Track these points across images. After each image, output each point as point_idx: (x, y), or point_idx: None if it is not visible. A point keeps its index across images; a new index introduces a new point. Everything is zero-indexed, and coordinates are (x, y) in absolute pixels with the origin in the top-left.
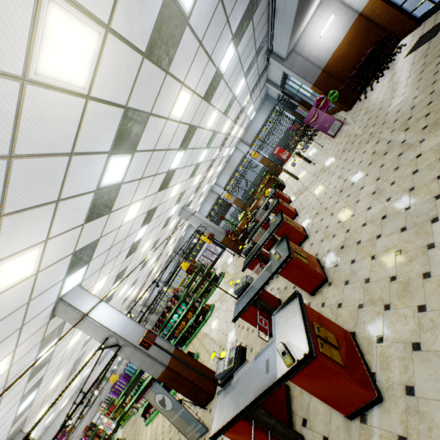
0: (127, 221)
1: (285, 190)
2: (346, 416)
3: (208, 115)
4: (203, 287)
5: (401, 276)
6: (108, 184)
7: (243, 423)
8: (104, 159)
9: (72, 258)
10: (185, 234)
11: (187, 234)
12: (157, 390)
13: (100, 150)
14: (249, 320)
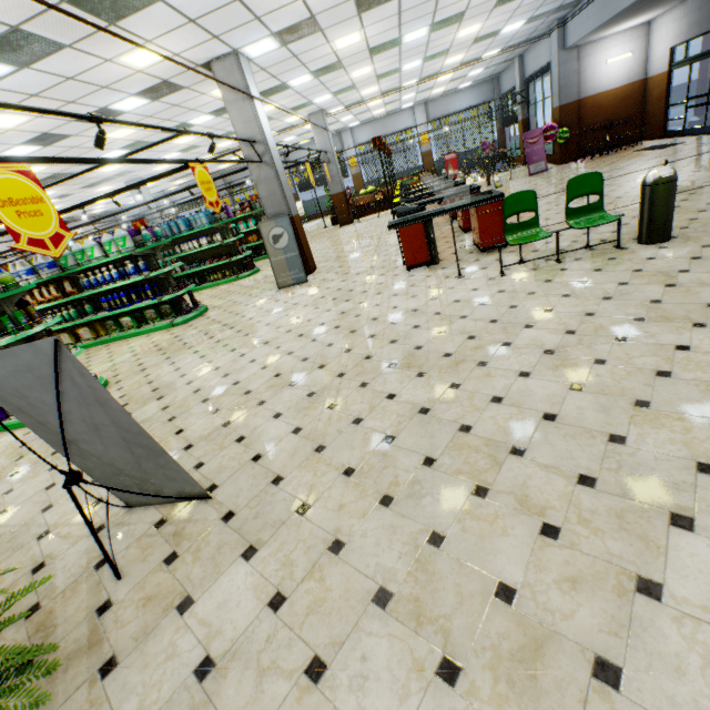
0: (333, 45)
1: None
2: (483, 248)
3: (475, 22)
4: None
5: (544, 225)
6: None
7: (422, 226)
8: None
9: (303, 21)
10: None
11: None
12: (280, 224)
13: None
14: None
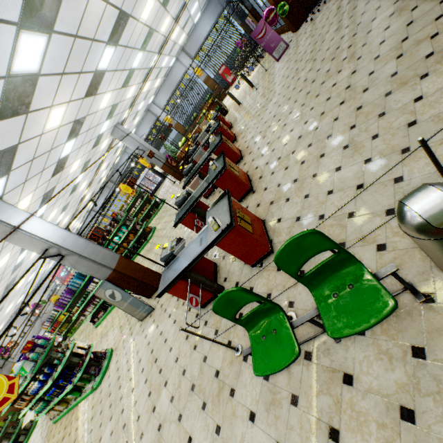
0: (50, 129)
1: (228, 116)
2: (251, 265)
3: (143, 2)
4: (143, 212)
5: (300, 179)
6: (22, 72)
7: (182, 281)
8: (13, 34)
9: None
10: (119, 160)
11: (122, 161)
12: (106, 287)
13: (5, 17)
14: (188, 225)
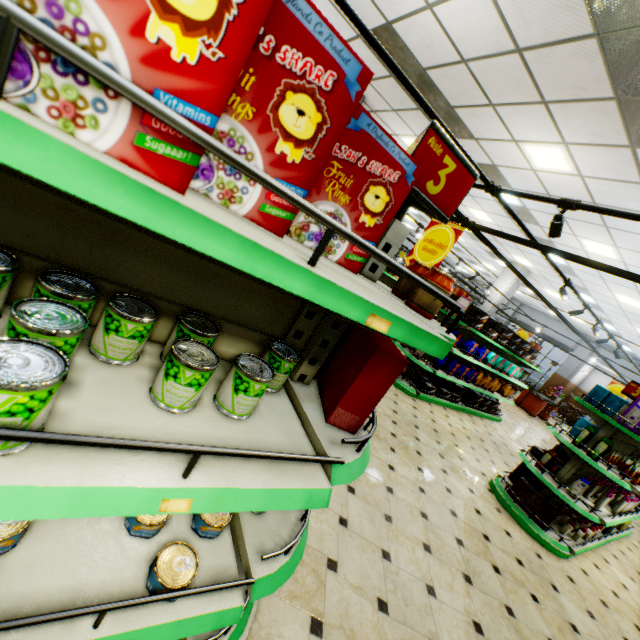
0: None
1: None
2: None
3: None
4: None
5: None
6: None
7: None
8: None
9: None
10: None
11: None
12: None
13: None
14: None
